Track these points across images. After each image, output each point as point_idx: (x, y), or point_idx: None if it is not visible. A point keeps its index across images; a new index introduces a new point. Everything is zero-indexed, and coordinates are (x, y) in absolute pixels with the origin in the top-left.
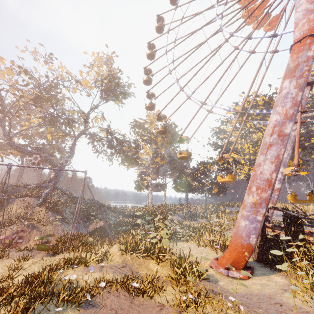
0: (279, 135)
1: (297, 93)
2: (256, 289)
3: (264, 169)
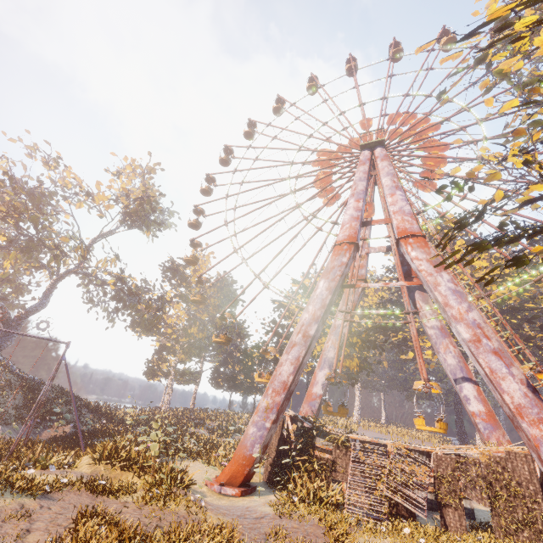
0: (304, 336)
1: (327, 295)
2: (241, 504)
3: (284, 369)
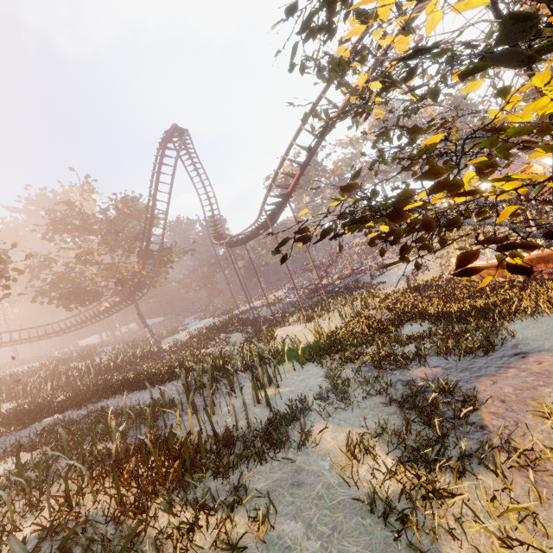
0: None
1: None
2: None
3: None
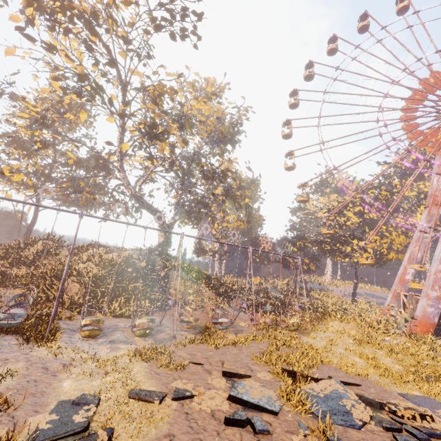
0: None
1: None
2: None
3: None
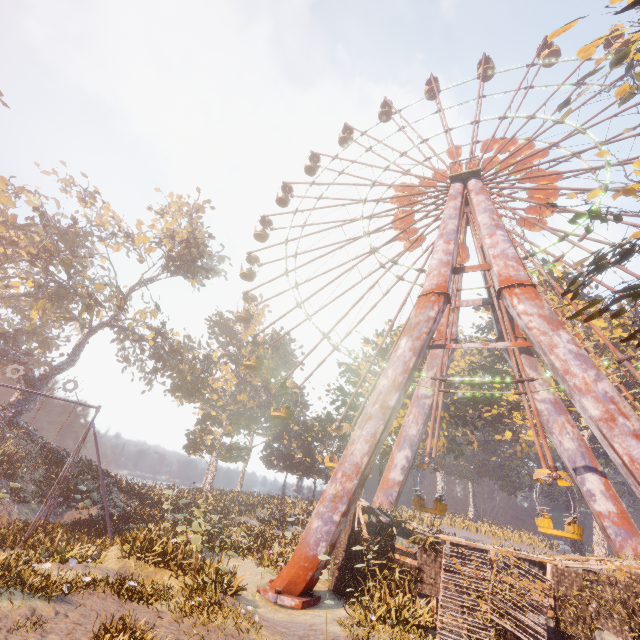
0: (382, 407)
1: (410, 357)
2: (303, 619)
3: (356, 448)
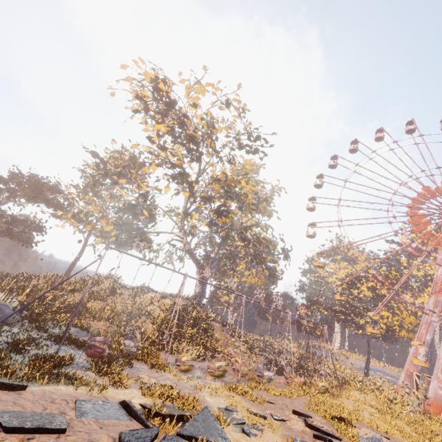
0: None
1: None
2: None
3: None
